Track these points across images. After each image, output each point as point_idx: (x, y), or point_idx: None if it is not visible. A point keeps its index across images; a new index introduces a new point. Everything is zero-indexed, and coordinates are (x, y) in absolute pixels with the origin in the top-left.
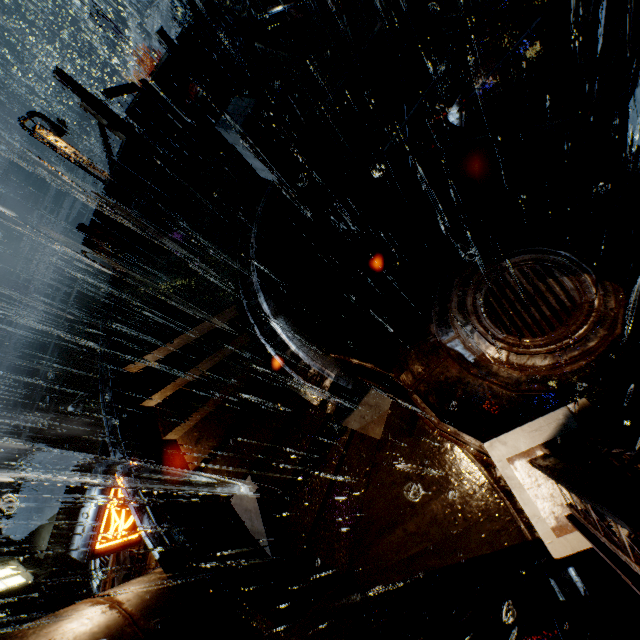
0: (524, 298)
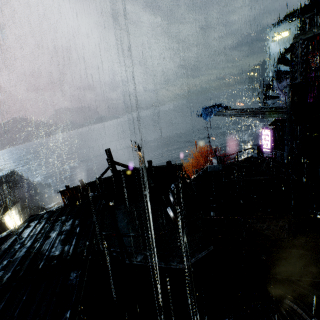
0: None
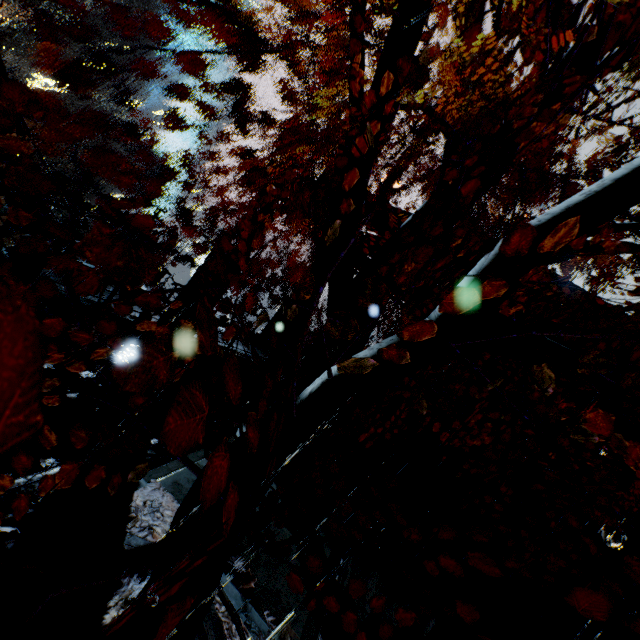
0: None
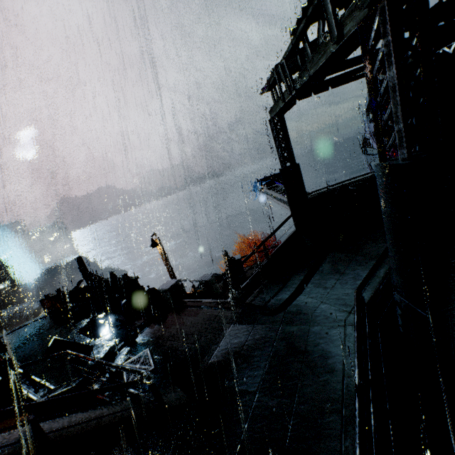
0: None
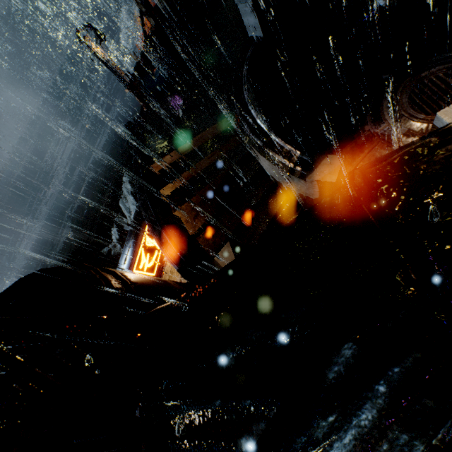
0: (439, 92)
